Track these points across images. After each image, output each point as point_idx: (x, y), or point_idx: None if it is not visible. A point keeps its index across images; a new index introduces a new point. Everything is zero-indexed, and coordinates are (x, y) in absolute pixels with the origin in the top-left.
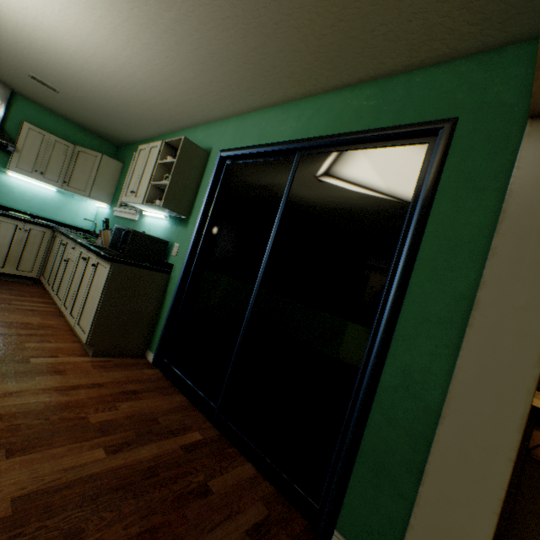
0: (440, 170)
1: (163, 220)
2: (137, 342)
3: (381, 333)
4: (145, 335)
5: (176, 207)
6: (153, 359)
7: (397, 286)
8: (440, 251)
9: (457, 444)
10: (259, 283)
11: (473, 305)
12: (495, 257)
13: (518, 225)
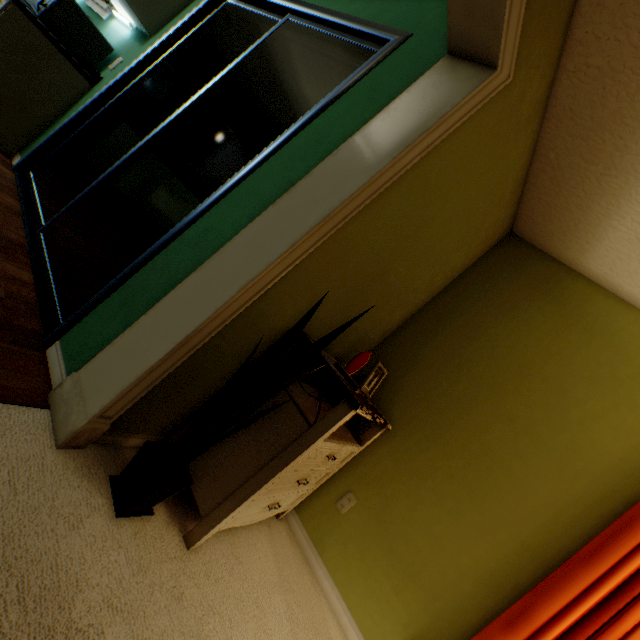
0: (364, 75)
1: (127, 30)
2: (7, 134)
3: (215, 195)
4: (24, 134)
5: (140, 9)
6: (17, 164)
7: (257, 160)
8: (308, 142)
9: (194, 290)
10: (164, 125)
11: (291, 189)
12: (335, 158)
13: (369, 138)
